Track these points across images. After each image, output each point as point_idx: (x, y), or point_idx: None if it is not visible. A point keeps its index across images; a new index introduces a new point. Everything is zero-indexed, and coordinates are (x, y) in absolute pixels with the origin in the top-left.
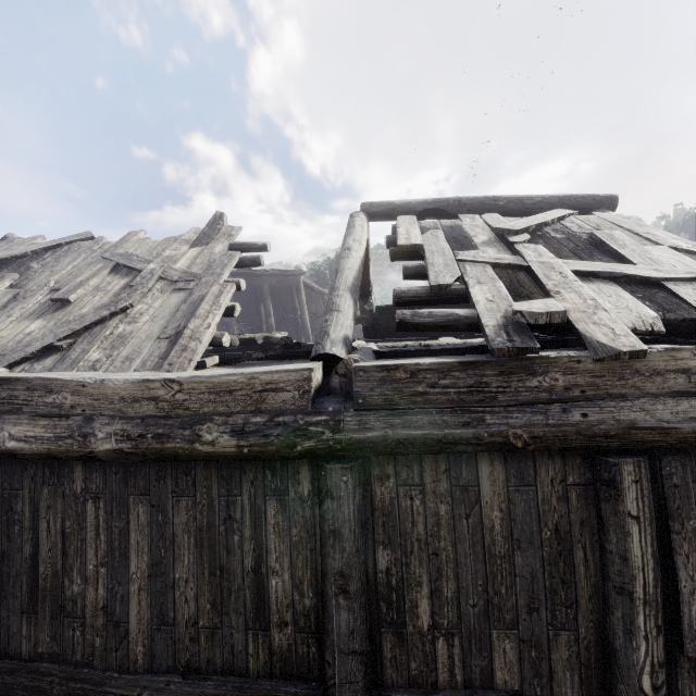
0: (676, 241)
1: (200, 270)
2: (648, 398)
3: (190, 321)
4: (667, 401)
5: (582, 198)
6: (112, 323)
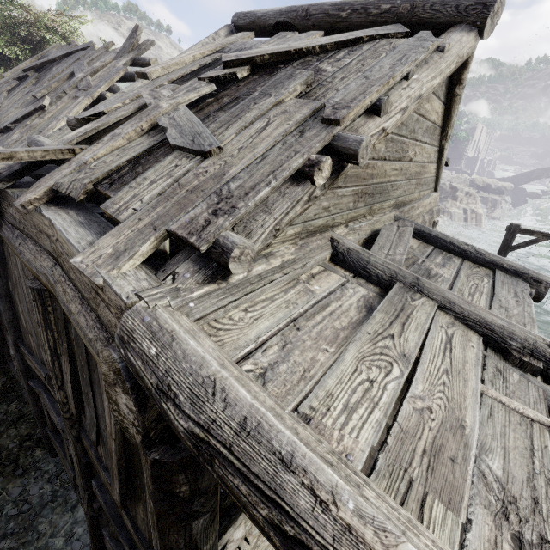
0: (350, 97)
1: (97, 82)
2: (41, 249)
3: (52, 122)
4: (43, 255)
5: (441, 4)
6: (33, 117)
